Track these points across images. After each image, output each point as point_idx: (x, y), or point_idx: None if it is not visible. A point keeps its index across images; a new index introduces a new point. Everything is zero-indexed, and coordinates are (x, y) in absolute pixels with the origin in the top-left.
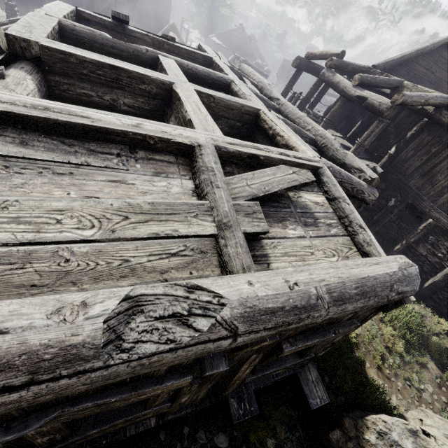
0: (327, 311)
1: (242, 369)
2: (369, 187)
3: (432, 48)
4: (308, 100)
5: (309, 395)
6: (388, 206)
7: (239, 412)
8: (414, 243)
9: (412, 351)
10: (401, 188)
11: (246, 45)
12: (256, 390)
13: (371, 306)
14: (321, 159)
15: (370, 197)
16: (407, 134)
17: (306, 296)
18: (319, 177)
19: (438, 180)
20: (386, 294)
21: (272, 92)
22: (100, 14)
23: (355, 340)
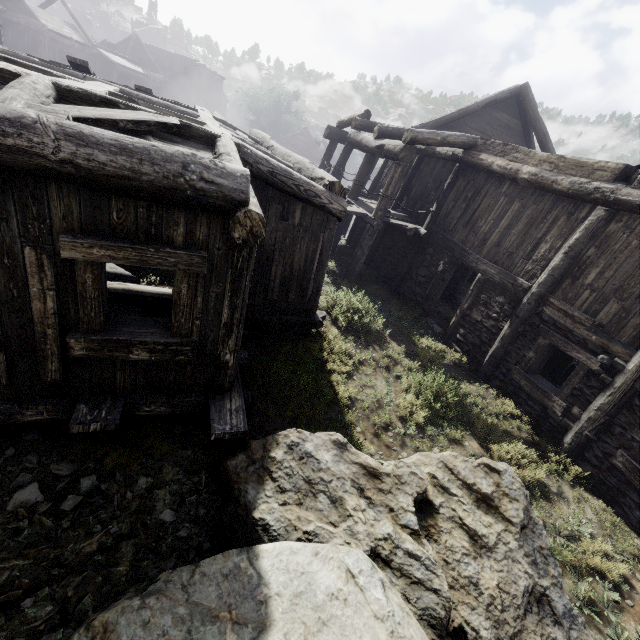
0: (57, 142)
1: (34, 291)
2: (330, 193)
3: (477, 108)
4: (340, 168)
5: (216, 421)
6: (437, 272)
7: (85, 417)
8: (468, 310)
9: (445, 426)
10: (447, 247)
11: (313, 149)
12: (144, 420)
13: (158, 182)
14: (230, 136)
15: (334, 205)
16: (445, 185)
17: (16, 113)
18: (215, 144)
19: (479, 226)
20: (176, 169)
21: (269, 142)
22: (58, 63)
23: (345, 401)
